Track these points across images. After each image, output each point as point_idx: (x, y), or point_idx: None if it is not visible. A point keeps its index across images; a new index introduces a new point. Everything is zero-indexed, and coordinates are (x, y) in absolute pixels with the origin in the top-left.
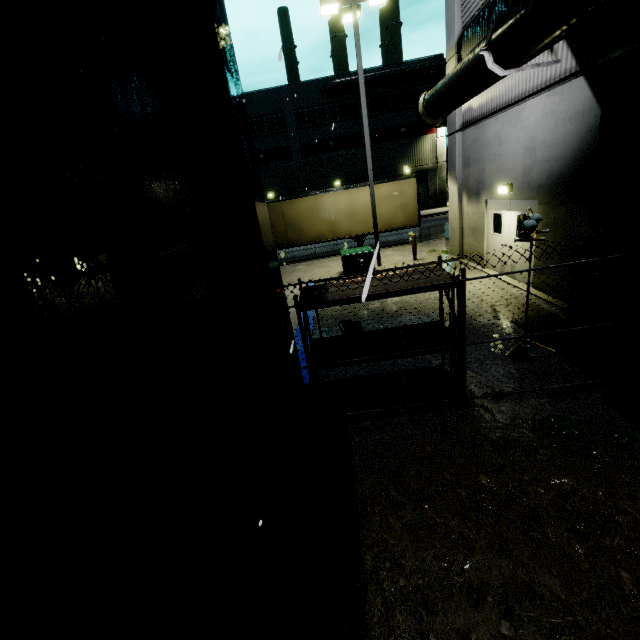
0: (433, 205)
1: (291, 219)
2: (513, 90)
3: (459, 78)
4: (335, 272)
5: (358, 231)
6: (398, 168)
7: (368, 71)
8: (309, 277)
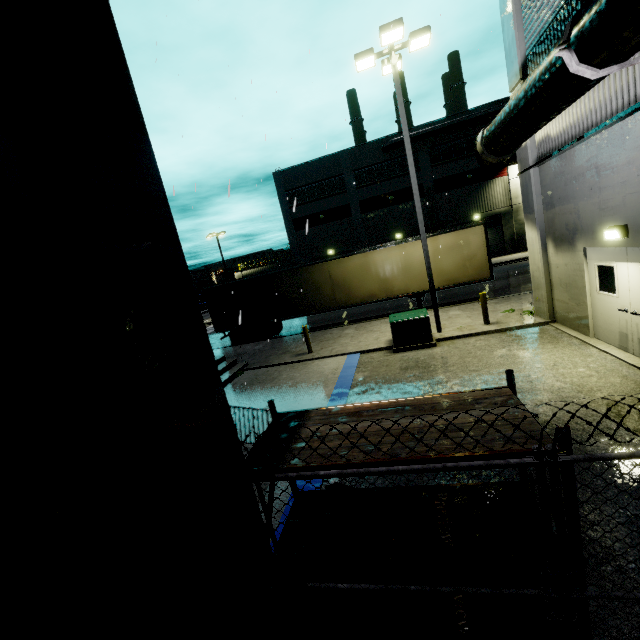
0: (510, 250)
1: (339, 279)
2: (612, 101)
3: (526, 98)
4: (384, 340)
5: (415, 288)
6: (465, 215)
7: (427, 125)
8: (353, 346)
